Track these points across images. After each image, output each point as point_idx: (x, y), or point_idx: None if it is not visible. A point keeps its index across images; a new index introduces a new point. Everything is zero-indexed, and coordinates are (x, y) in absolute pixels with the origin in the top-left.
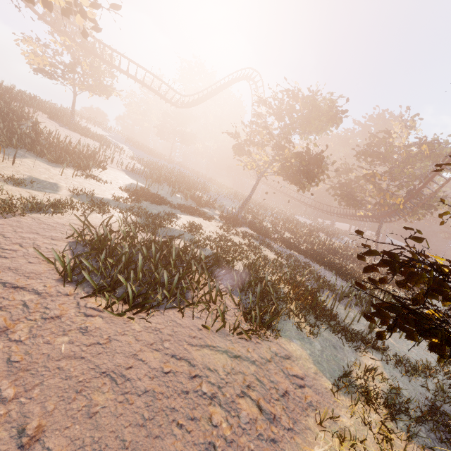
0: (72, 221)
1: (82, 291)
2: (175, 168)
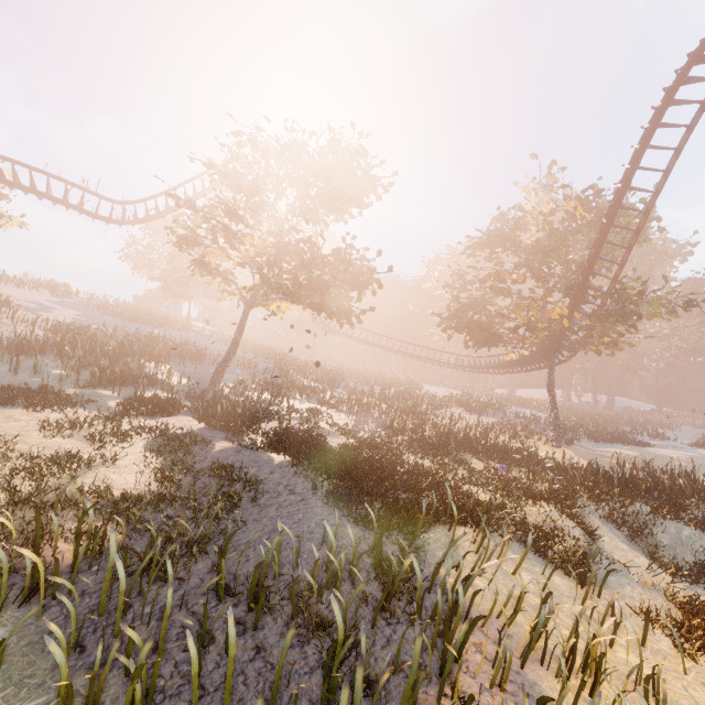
0: None
1: None
2: (150, 332)
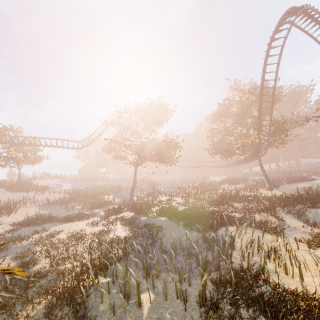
0: None
1: None
2: (99, 184)
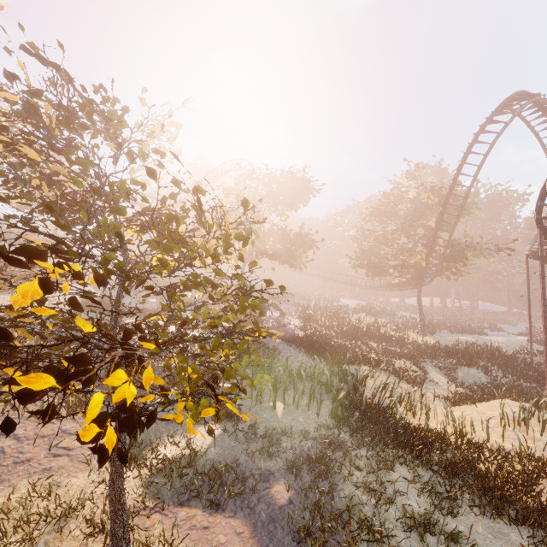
0: None
1: None
2: None
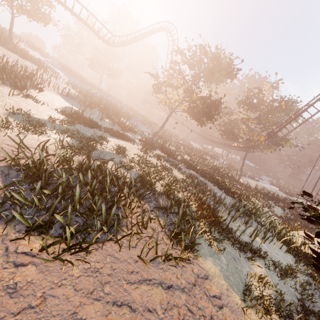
0: (6, 142)
1: (12, 230)
2: (103, 96)
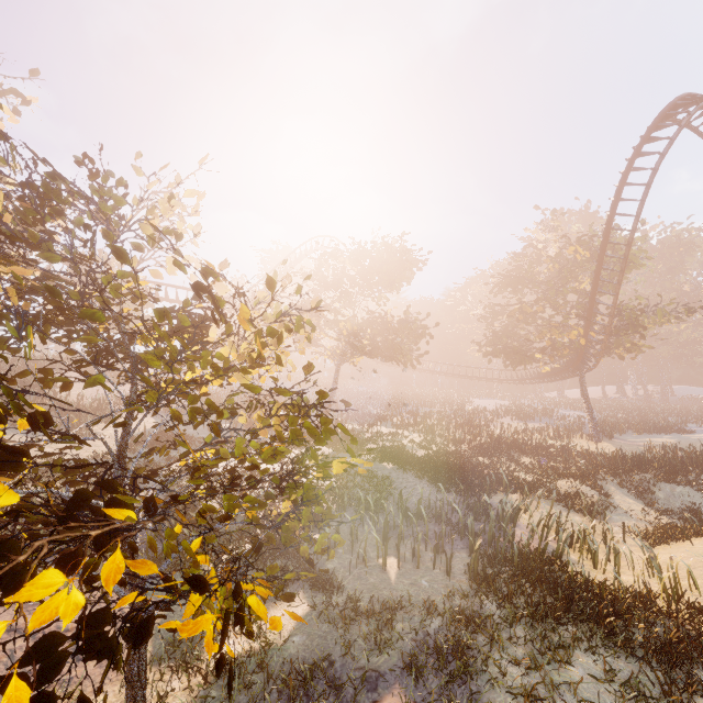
0: None
1: None
2: None
